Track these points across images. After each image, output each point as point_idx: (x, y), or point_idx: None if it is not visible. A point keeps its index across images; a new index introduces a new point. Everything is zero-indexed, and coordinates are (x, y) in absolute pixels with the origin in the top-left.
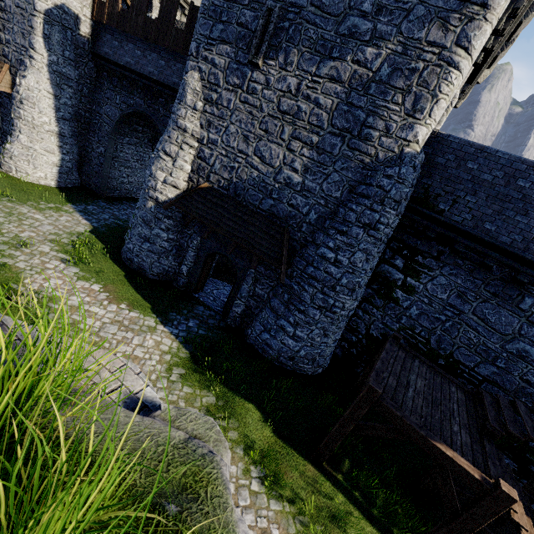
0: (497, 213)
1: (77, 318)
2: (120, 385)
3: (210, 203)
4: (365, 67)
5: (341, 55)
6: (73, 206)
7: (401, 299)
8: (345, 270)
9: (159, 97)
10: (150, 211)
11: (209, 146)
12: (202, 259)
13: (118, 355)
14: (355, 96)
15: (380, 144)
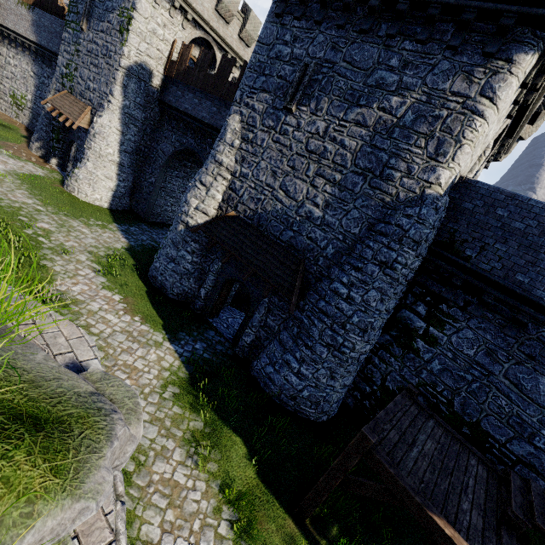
0: (531, 264)
1: (91, 322)
2: (70, 352)
3: (234, 230)
4: (389, 113)
5: (368, 103)
6: (118, 226)
7: (422, 351)
8: (357, 308)
9: (208, 137)
10: (180, 234)
11: (240, 179)
12: (220, 284)
13: (119, 362)
14: (379, 139)
15: (402, 185)
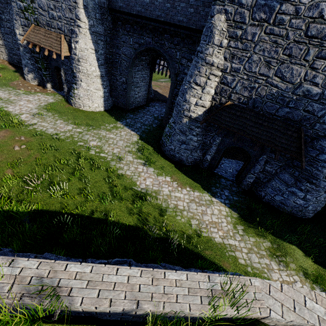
0: None
1: (174, 202)
2: None
3: (235, 116)
4: None
5: None
6: (120, 122)
7: None
8: None
9: (164, 33)
10: (185, 125)
11: (231, 73)
12: (222, 151)
13: (207, 222)
14: None
15: None
